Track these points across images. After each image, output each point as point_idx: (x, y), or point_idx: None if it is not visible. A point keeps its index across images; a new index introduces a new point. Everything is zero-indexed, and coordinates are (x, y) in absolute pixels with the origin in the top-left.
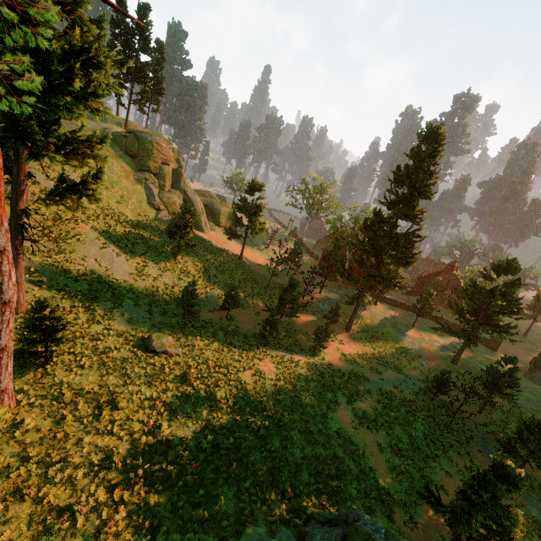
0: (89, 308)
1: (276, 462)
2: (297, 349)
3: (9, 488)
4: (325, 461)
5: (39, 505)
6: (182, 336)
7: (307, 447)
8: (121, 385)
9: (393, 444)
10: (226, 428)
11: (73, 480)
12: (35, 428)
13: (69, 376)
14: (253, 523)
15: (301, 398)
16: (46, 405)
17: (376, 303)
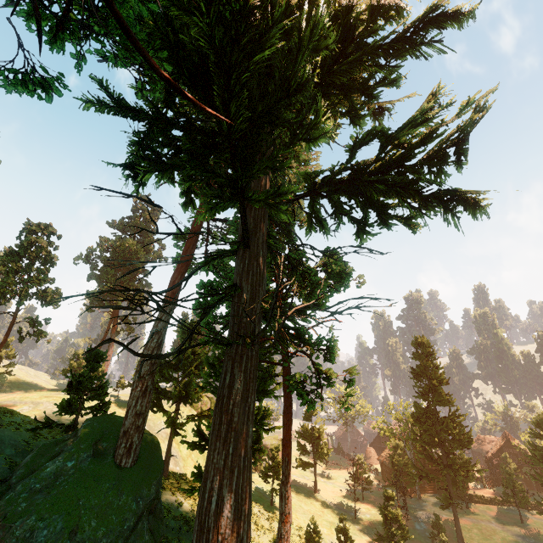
0: None
1: None
2: None
3: None
4: None
5: None
6: None
7: None
8: None
9: None
10: None
11: None
12: None
13: None
14: None
15: None
16: None
17: (467, 505)
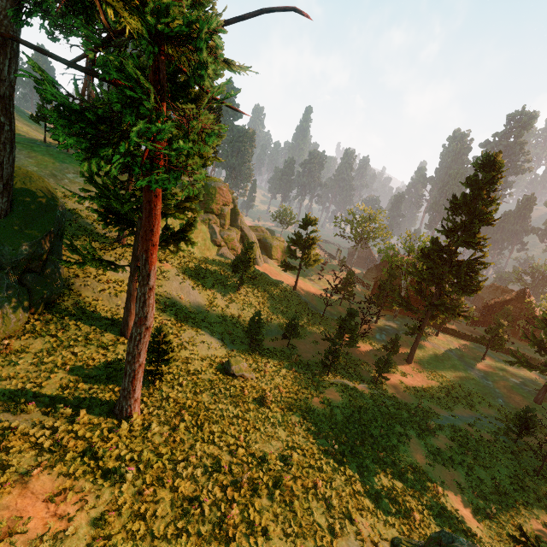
0: (177, 335)
1: (357, 487)
2: (359, 380)
3: (154, 476)
4: (403, 493)
5: (176, 493)
6: (252, 363)
7: (383, 477)
8: (212, 403)
9: (474, 485)
10: (306, 449)
11: (195, 477)
12: (158, 432)
13: (173, 393)
14: (344, 538)
15: (370, 428)
16: (162, 415)
17: (438, 333)
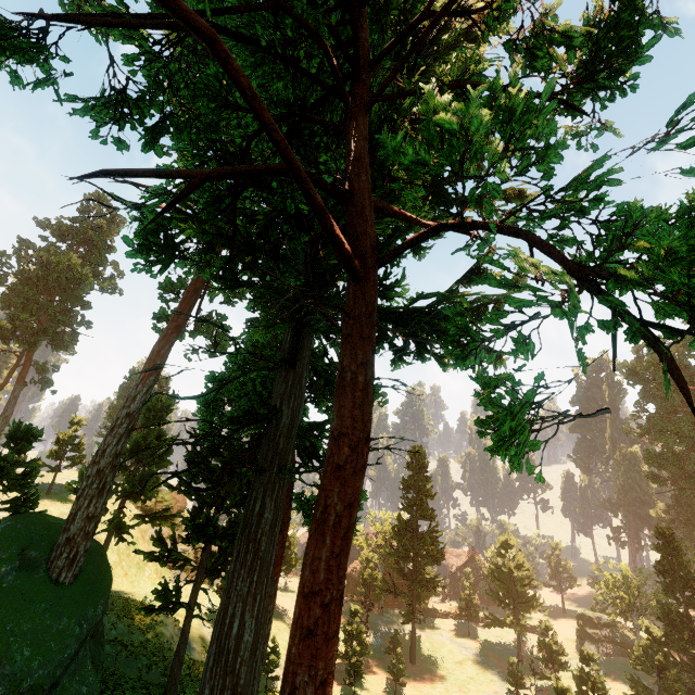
0: None
1: None
2: None
3: None
4: None
5: None
6: None
7: None
8: None
9: None
10: None
11: None
12: None
13: None
14: None
15: None
16: None
17: (425, 619)
